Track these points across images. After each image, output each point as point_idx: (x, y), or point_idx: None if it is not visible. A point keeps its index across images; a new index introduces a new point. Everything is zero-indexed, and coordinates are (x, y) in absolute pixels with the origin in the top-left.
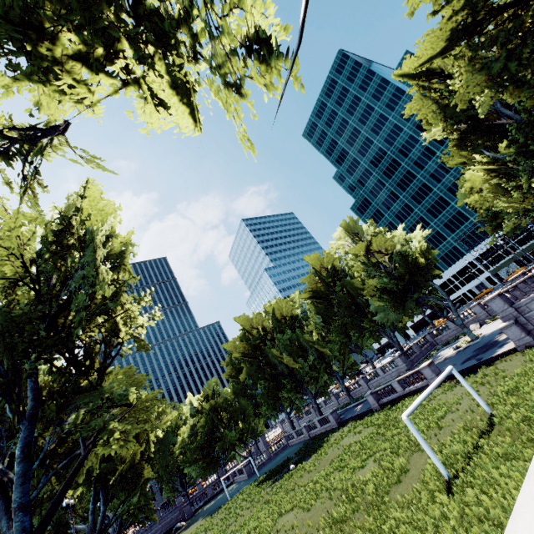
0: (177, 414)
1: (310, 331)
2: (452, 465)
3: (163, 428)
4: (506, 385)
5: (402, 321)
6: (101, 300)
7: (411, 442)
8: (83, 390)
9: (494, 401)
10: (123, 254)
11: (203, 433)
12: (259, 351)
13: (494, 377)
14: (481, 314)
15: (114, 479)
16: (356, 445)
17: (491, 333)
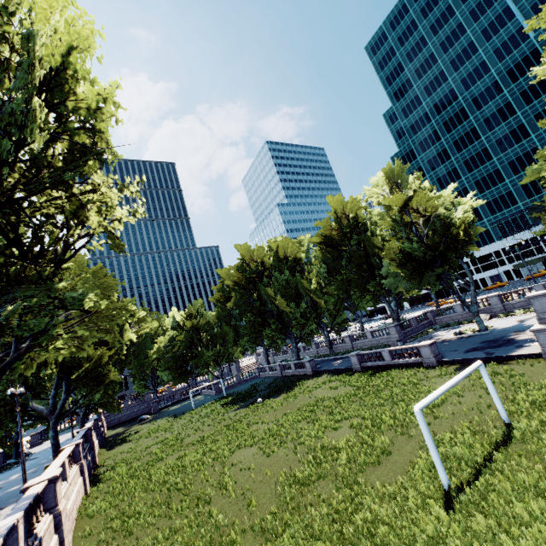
0: (157, 324)
1: (310, 279)
2: (451, 469)
3: (142, 334)
4: (530, 395)
5: (409, 293)
6: (59, 169)
7: (397, 422)
8: (29, 280)
9: (512, 409)
10: (98, 112)
11: (180, 347)
12: (253, 286)
13: (508, 379)
14: (496, 306)
15: (77, 374)
16: (330, 400)
17: (504, 328)
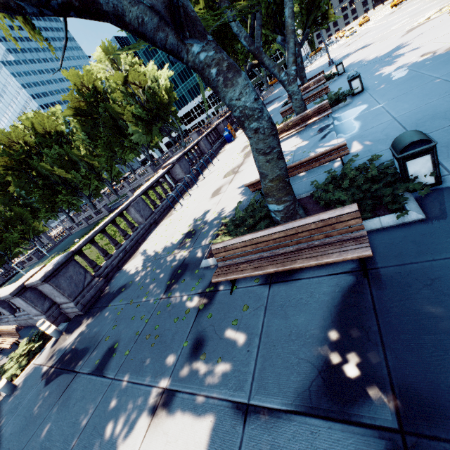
0: None
1: (79, 147)
2: None
3: None
4: None
5: (154, 142)
6: None
7: None
8: None
9: None
10: None
11: None
12: (26, 165)
13: None
14: None
15: None
16: (119, 218)
17: None
